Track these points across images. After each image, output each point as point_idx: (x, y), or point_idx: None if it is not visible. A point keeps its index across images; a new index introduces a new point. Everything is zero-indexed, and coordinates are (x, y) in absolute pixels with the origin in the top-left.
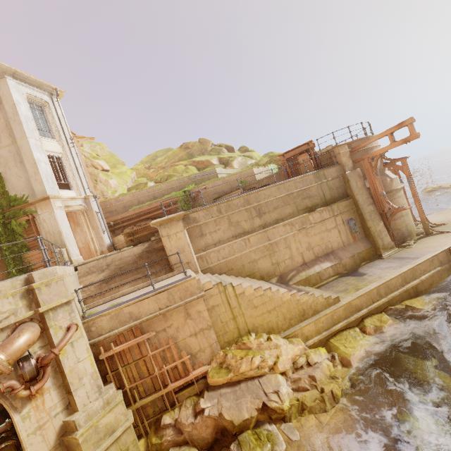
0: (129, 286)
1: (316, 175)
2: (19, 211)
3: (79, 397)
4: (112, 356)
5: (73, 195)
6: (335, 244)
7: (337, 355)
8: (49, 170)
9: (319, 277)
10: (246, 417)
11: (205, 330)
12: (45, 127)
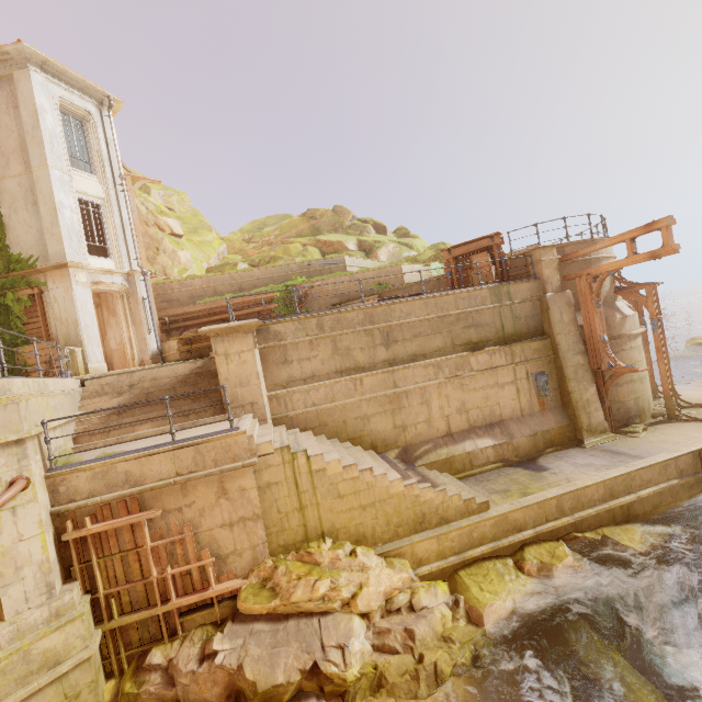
0: (151, 426)
1: (495, 292)
2: (21, 279)
3: (11, 599)
4: (86, 537)
5: (111, 267)
6: (508, 410)
7: (463, 601)
8: (77, 223)
9: (469, 461)
10: (280, 681)
11: (248, 521)
12: (83, 154)
